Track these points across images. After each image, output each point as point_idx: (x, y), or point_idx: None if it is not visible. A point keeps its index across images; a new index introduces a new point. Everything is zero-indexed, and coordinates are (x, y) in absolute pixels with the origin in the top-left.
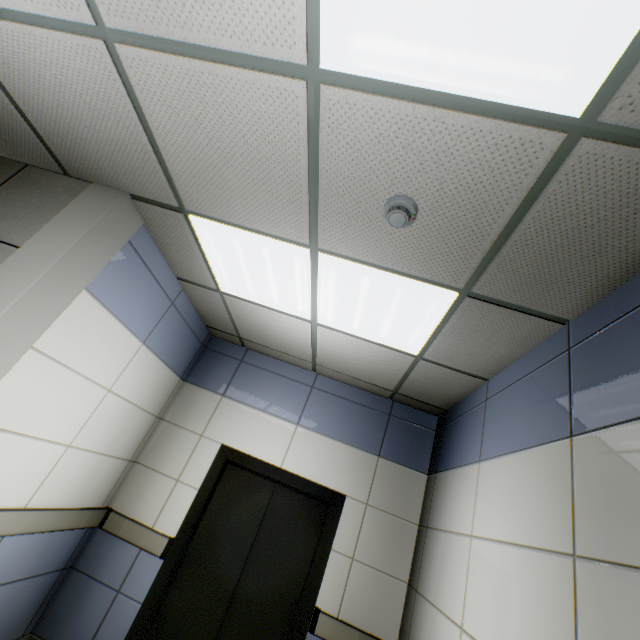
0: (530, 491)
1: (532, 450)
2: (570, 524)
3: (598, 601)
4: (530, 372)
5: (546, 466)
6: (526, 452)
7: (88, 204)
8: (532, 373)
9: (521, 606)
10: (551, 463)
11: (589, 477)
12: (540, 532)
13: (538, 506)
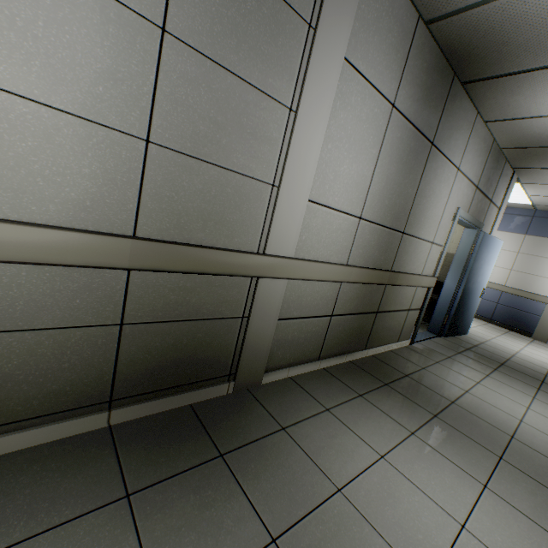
0: (507, 241)
1: (510, 233)
2: (519, 248)
3: (522, 258)
4: (515, 214)
5: (515, 238)
6: (508, 233)
7: (511, 185)
8: (516, 215)
9: (498, 258)
10: (517, 238)
11: (527, 243)
12: (508, 248)
13: (509, 244)
